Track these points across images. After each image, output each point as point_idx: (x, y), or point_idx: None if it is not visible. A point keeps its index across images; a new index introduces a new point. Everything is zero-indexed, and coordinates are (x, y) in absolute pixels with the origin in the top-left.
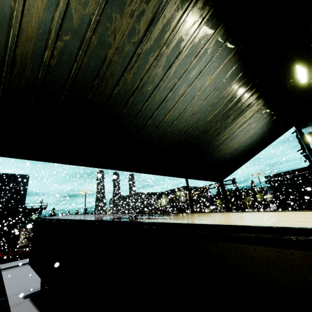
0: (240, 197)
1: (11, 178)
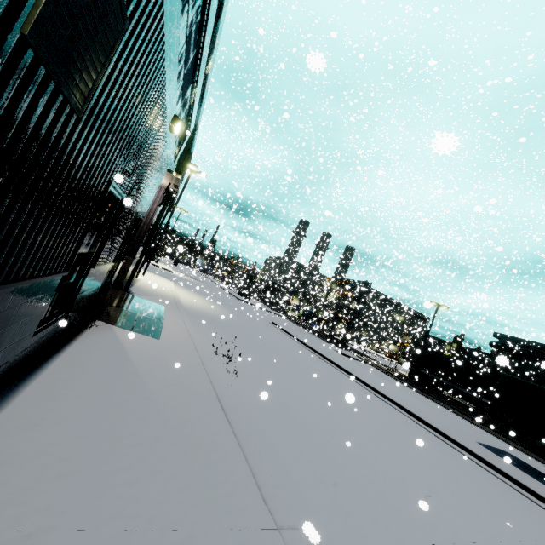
0: (354, 311)
1: None
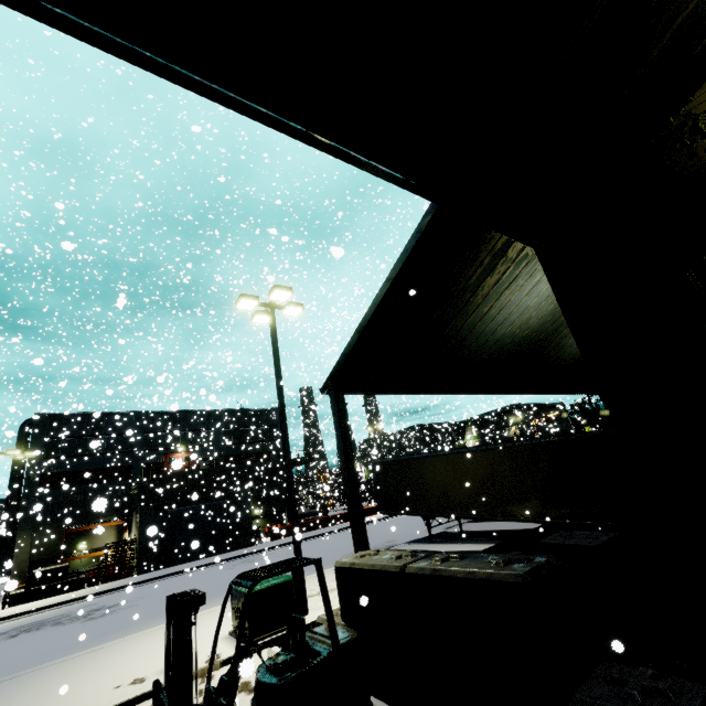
0: None
1: (263, 415)
